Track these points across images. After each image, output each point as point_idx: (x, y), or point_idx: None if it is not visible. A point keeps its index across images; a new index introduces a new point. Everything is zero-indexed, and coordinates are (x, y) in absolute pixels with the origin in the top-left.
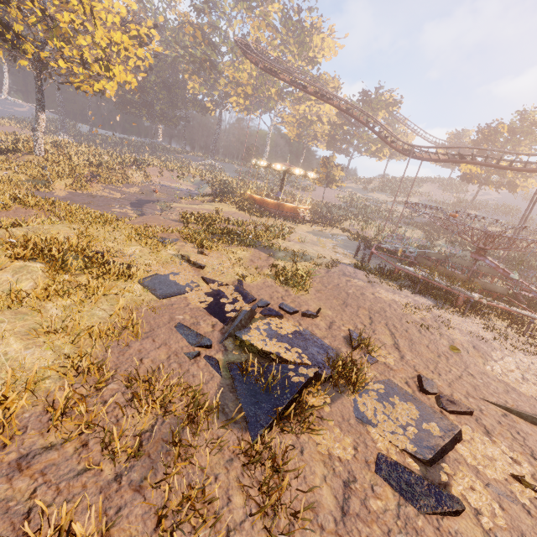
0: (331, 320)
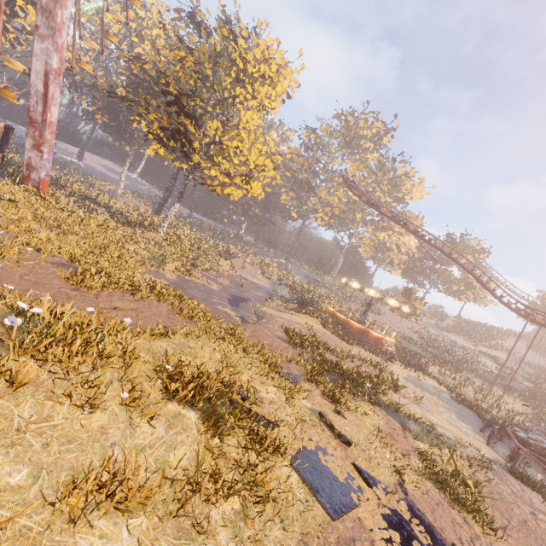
0: None
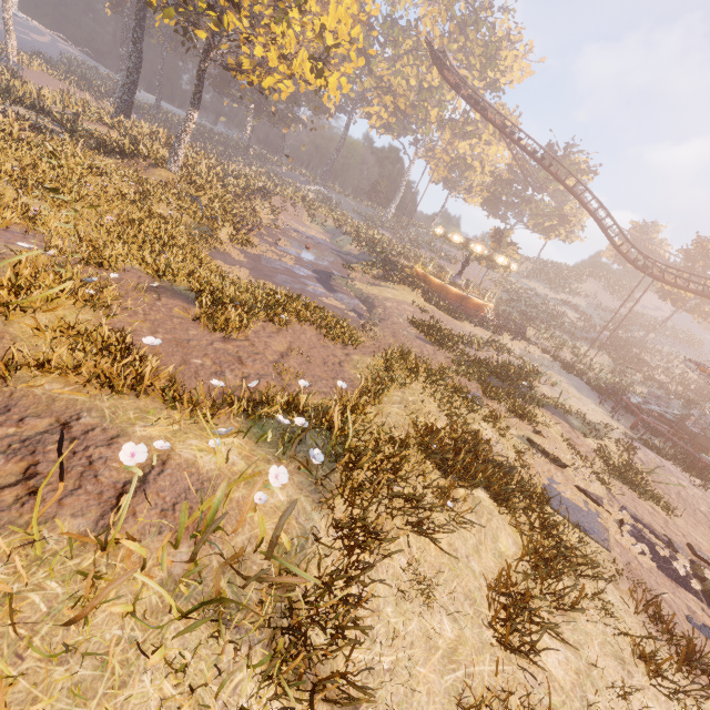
0: None
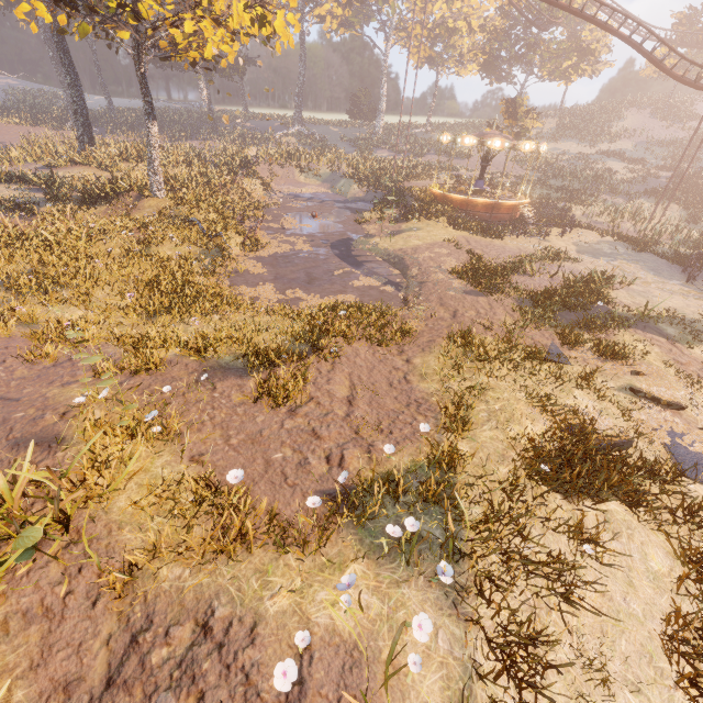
0: None
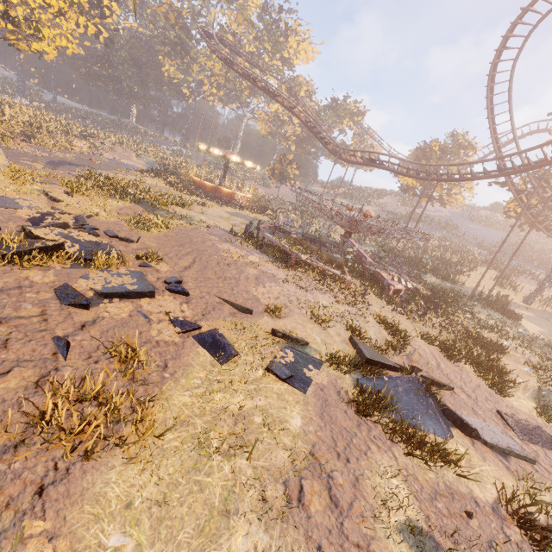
0: (147, 247)
